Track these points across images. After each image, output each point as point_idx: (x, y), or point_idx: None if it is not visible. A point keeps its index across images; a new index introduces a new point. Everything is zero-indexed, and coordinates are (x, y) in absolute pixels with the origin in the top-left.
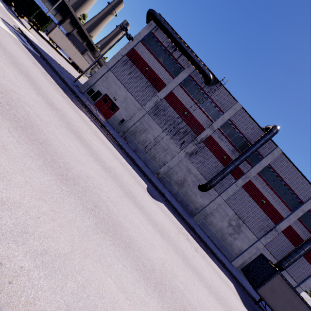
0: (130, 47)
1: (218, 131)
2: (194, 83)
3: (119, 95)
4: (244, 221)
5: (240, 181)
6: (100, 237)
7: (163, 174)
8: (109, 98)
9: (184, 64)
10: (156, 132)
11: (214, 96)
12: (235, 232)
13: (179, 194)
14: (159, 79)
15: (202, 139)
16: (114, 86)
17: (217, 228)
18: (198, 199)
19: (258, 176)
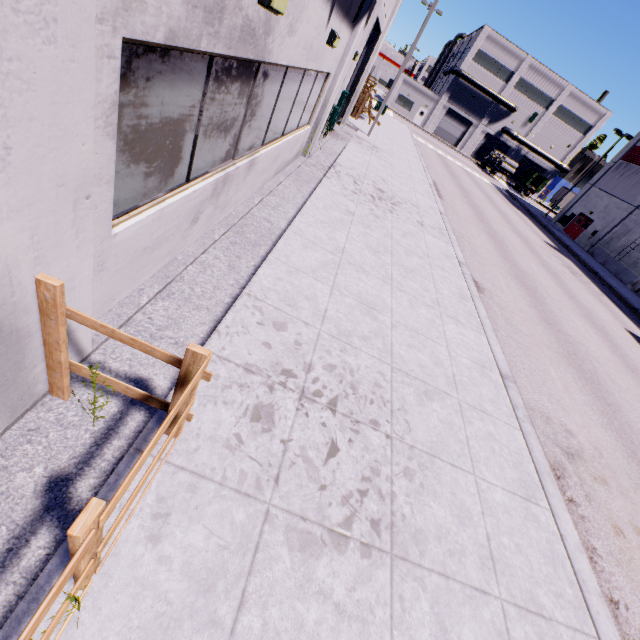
0: (628, 147)
1: None
2: None
3: (598, 207)
4: None
5: None
6: (454, 184)
7: None
8: (583, 217)
9: None
10: None
11: None
12: None
13: None
14: None
15: None
16: (594, 200)
17: None
18: None
19: None
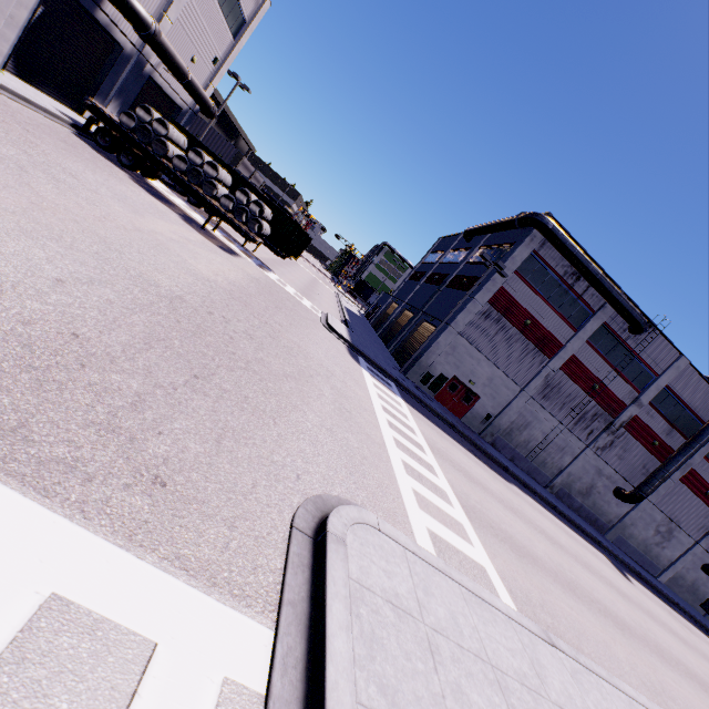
0: (497, 286)
1: (648, 405)
2: (610, 333)
3: (479, 375)
4: (677, 523)
5: (678, 472)
6: None
7: (559, 486)
8: (459, 383)
9: (594, 302)
10: (546, 425)
11: (643, 350)
12: (664, 540)
13: (583, 508)
14: (550, 336)
15: (623, 423)
16: (468, 360)
17: (639, 540)
18: (611, 509)
19: (704, 460)
